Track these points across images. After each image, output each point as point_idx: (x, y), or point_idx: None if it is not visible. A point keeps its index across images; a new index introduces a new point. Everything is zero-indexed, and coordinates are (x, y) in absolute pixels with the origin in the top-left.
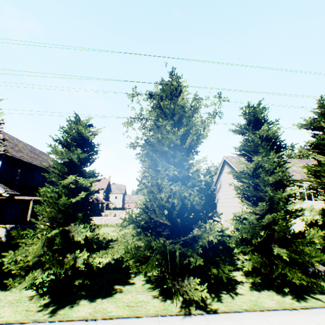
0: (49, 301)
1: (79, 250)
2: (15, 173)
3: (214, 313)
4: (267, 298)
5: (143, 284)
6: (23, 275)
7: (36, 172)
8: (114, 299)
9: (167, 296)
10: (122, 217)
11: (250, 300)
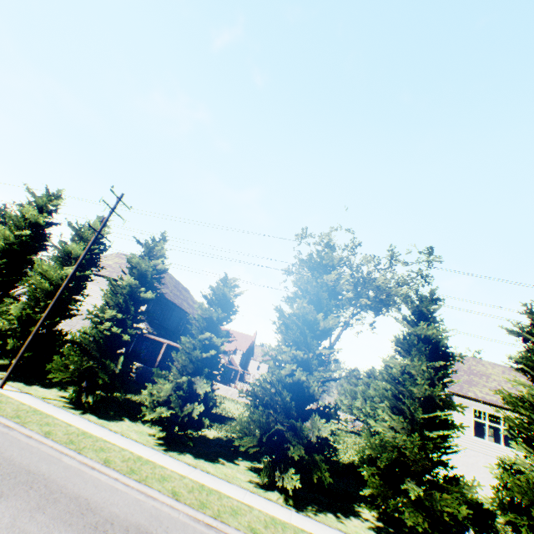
0: (163, 442)
1: (198, 404)
2: (157, 310)
3: (302, 514)
4: None
5: (248, 469)
6: (153, 408)
7: (174, 312)
8: (215, 465)
9: (266, 487)
10: None
11: (356, 531)
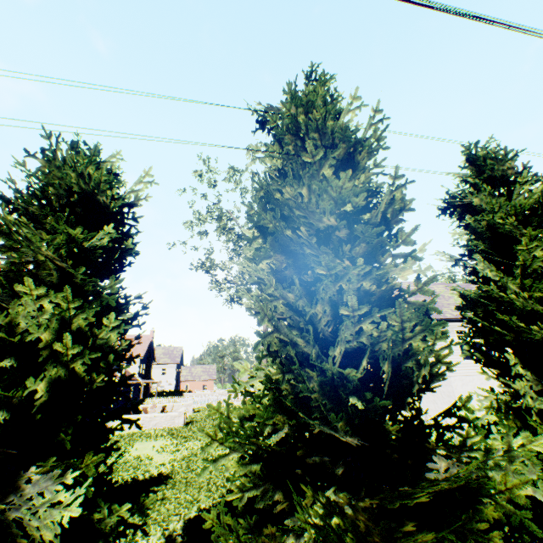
0: None
1: None
2: None
3: None
4: None
5: None
6: None
7: None
8: None
9: None
10: (179, 413)
11: None
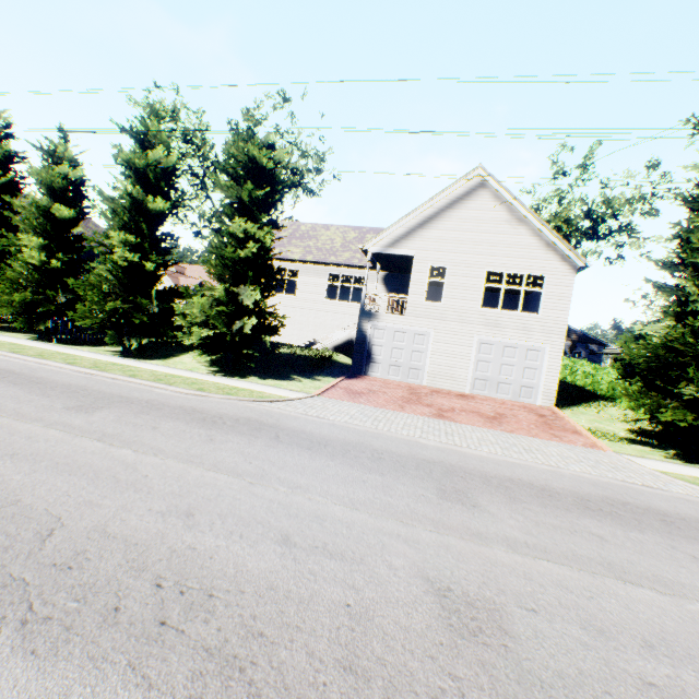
0: None
1: None
2: None
3: None
4: (15, 336)
5: None
6: None
7: None
8: None
9: None
10: None
11: None
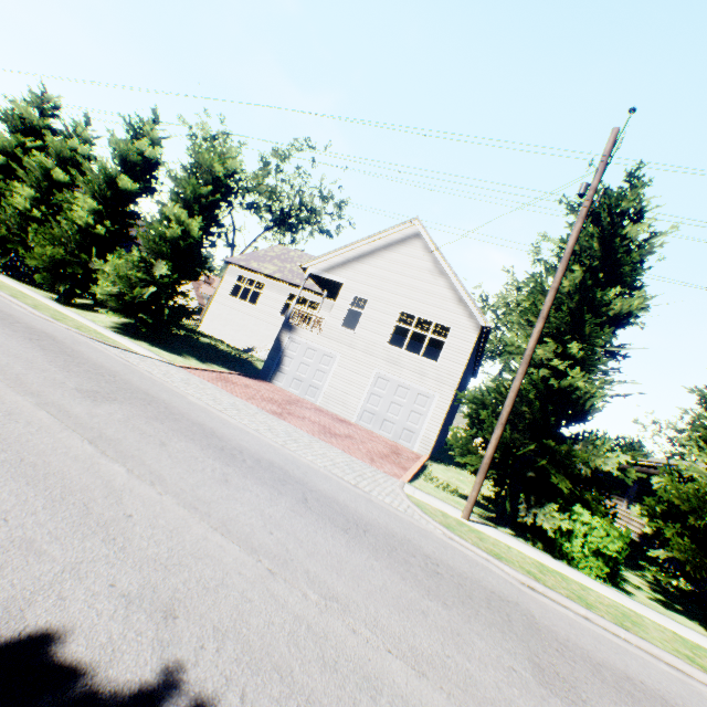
0: None
1: None
2: None
3: None
4: None
5: None
6: None
7: None
8: None
9: None
10: None
11: None
